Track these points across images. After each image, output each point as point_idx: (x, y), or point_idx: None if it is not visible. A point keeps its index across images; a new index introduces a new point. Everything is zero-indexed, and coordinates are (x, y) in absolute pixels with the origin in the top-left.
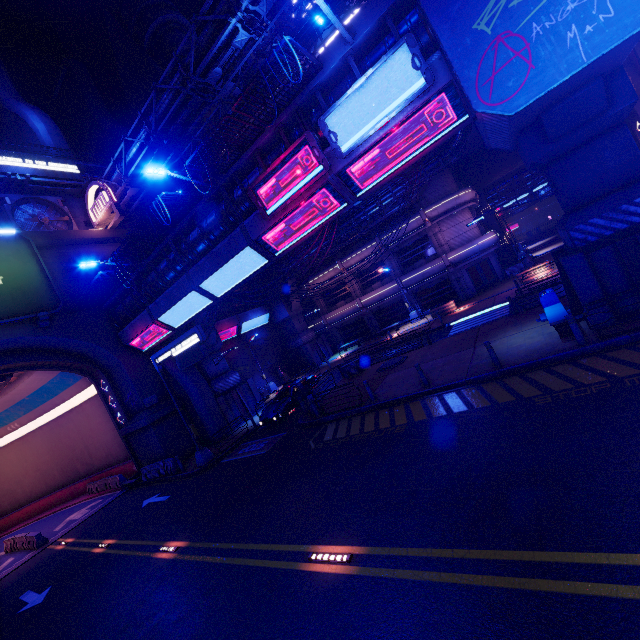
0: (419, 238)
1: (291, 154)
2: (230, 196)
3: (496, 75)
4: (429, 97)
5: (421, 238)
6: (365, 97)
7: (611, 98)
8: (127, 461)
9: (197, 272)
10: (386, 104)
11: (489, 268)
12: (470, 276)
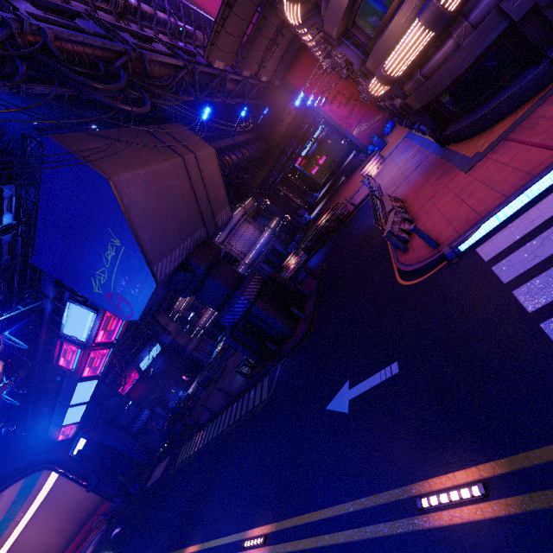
0: (224, 254)
1: (61, 347)
2: (50, 363)
3: (119, 307)
4: (103, 312)
5: (225, 253)
6: (73, 321)
7: (193, 269)
8: (106, 500)
9: (63, 400)
10: (85, 322)
11: (277, 252)
12: (267, 264)
